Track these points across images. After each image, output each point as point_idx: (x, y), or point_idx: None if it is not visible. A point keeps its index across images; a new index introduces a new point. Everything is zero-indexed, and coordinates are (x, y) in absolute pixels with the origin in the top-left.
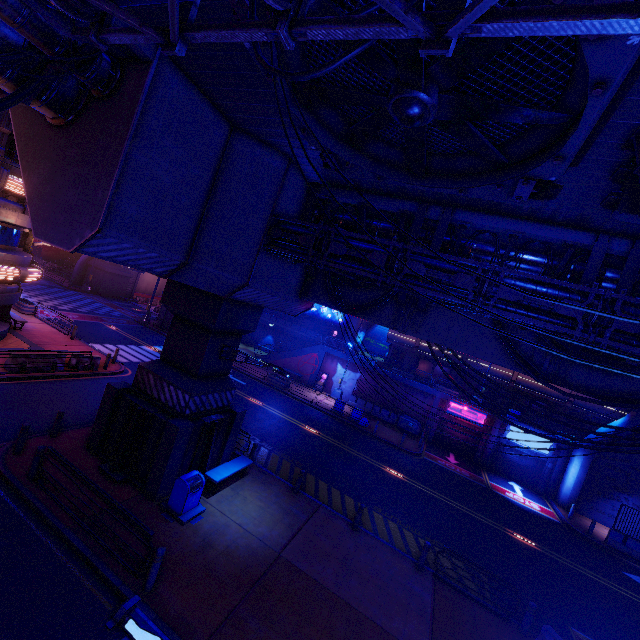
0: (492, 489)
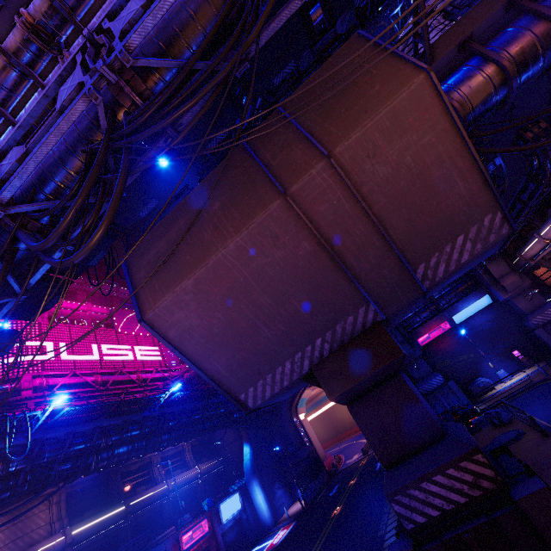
0: (275, 546)
